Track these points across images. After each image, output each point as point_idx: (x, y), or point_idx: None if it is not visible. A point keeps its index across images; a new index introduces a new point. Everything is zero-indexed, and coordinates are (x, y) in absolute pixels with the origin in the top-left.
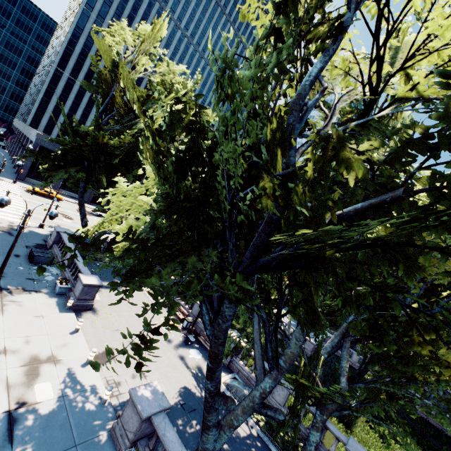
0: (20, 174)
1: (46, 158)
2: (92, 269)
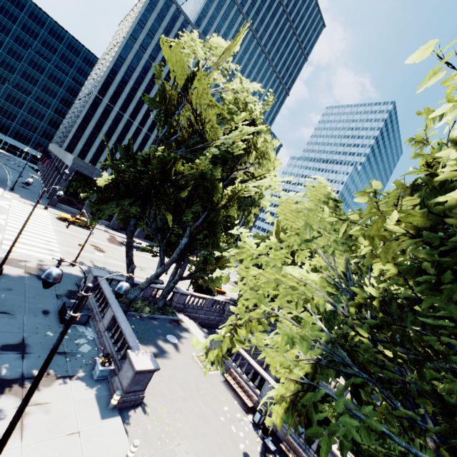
0: (52, 199)
1: (94, 189)
2: (132, 325)
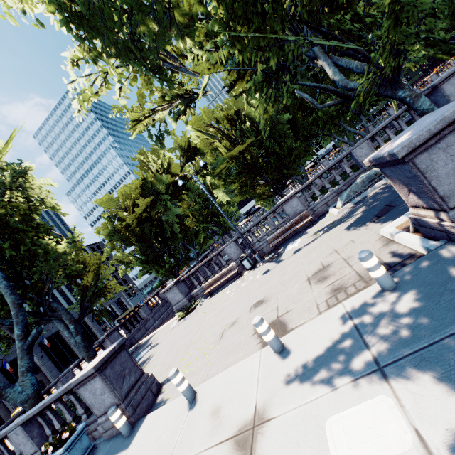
0: None
1: None
2: None
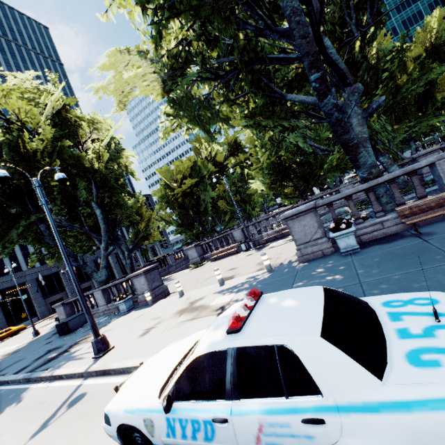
0: None
1: None
2: None
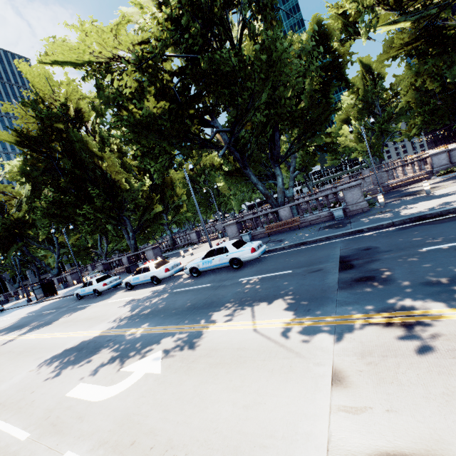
0: None
1: None
2: None
